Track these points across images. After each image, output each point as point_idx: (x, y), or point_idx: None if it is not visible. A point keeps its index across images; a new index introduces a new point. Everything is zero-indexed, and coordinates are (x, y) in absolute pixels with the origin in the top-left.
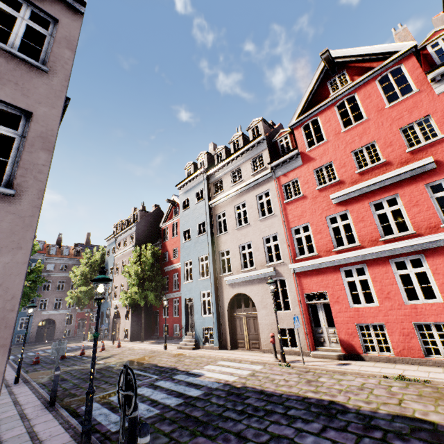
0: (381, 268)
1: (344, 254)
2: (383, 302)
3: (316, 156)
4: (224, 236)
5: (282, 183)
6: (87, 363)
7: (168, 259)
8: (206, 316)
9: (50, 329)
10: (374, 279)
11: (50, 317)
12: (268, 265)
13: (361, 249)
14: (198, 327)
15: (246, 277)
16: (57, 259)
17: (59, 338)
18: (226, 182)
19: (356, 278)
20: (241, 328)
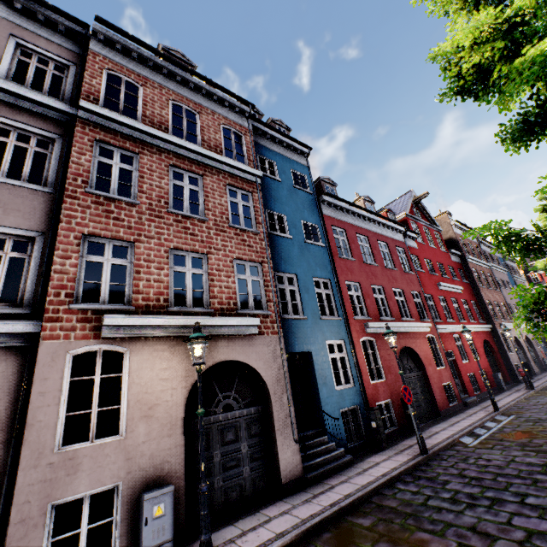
0: None
1: None
2: None
3: None
4: None
5: None
6: None
7: None
8: None
9: None
10: None
11: None
12: None
13: None
14: None
15: None
16: None
17: None
18: None
19: None
20: None
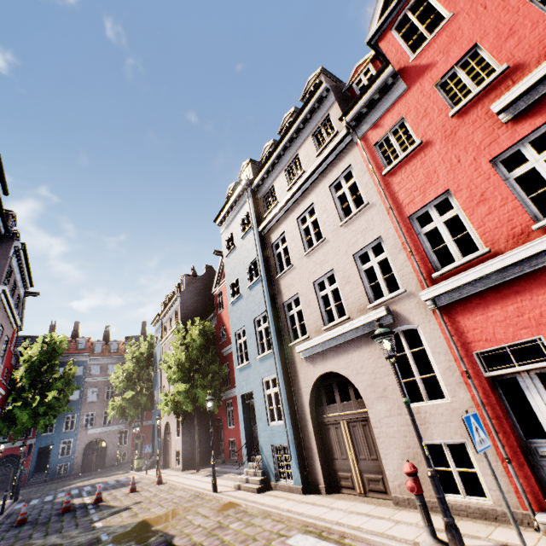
0: None
1: None
2: None
3: (433, 57)
4: (287, 275)
5: (373, 142)
6: (79, 526)
7: (226, 337)
8: (274, 424)
9: (99, 454)
10: None
11: (99, 436)
12: (372, 305)
13: None
14: (264, 447)
15: (334, 338)
16: (104, 359)
17: (111, 466)
18: (280, 188)
19: None
20: (341, 446)
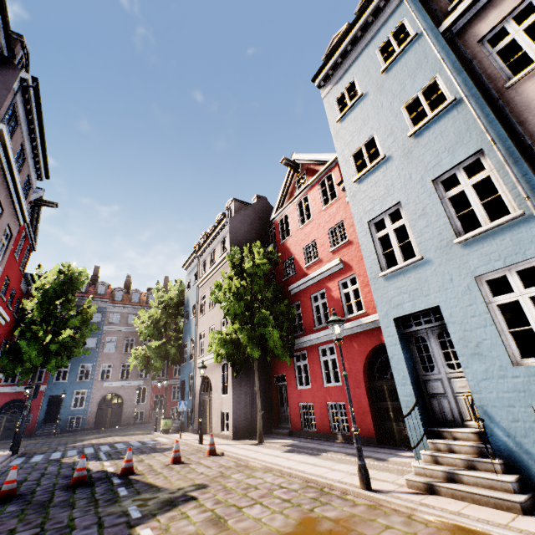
0: None
1: None
2: None
3: None
4: None
5: None
6: (104, 529)
7: (296, 270)
8: None
9: (115, 410)
10: None
11: (115, 391)
12: None
13: None
14: (499, 410)
15: None
16: (124, 308)
17: (127, 424)
18: None
19: None
20: None
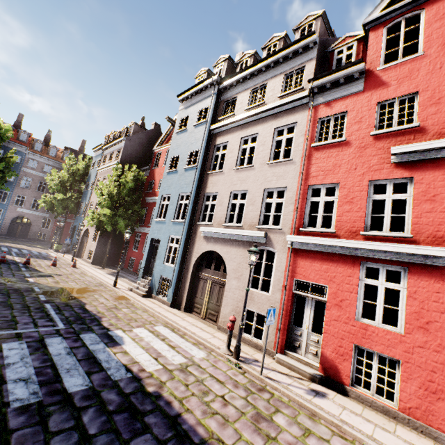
0: (433, 283)
1: (378, 244)
2: (412, 332)
3: (391, 79)
4: (216, 176)
5: (320, 116)
6: (15, 276)
7: (153, 190)
8: (167, 265)
9: (24, 228)
10: (412, 295)
11: (26, 216)
12: (259, 227)
13: (410, 244)
14: (156, 274)
15: (227, 234)
16: (42, 158)
17: (32, 239)
18: (241, 103)
19: (381, 283)
20: (203, 292)
